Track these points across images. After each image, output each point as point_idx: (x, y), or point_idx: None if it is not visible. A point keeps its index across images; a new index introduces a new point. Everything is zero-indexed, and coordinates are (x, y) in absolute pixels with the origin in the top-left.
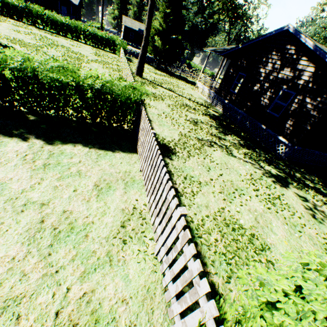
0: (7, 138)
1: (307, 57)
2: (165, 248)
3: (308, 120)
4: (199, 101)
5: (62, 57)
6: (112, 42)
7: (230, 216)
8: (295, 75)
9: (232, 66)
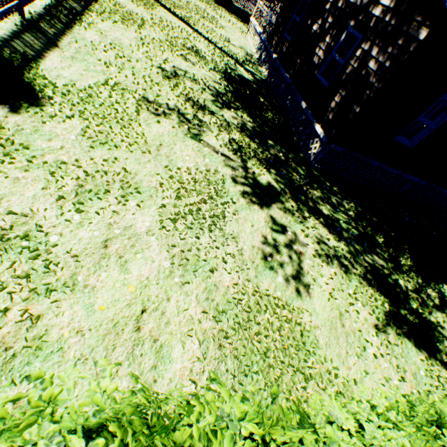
0: None
1: None
2: None
3: (362, 94)
4: (233, 51)
5: None
6: None
7: (38, 227)
8: None
9: None
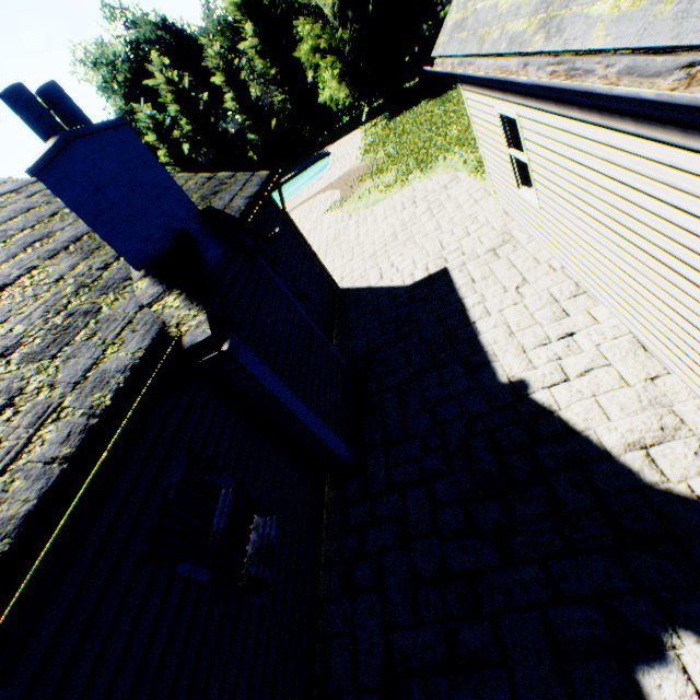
0: None
1: None
2: None
3: None
4: None
5: None
6: None
7: None
8: None
9: None
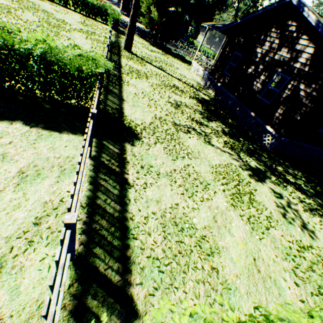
0: None
1: (308, 35)
2: None
3: (299, 109)
4: (191, 82)
5: (37, 22)
6: (104, 10)
7: (183, 214)
8: (292, 57)
9: (229, 44)
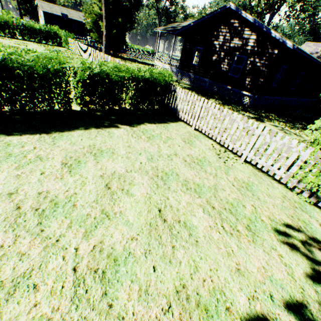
0: (107, 128)
1: (248, 28)
2: (254, 150)
3: (260, 75)
4: None
5: None
6: (54, 34)
7: None
8: (243, 43)
9: (188, 42)
